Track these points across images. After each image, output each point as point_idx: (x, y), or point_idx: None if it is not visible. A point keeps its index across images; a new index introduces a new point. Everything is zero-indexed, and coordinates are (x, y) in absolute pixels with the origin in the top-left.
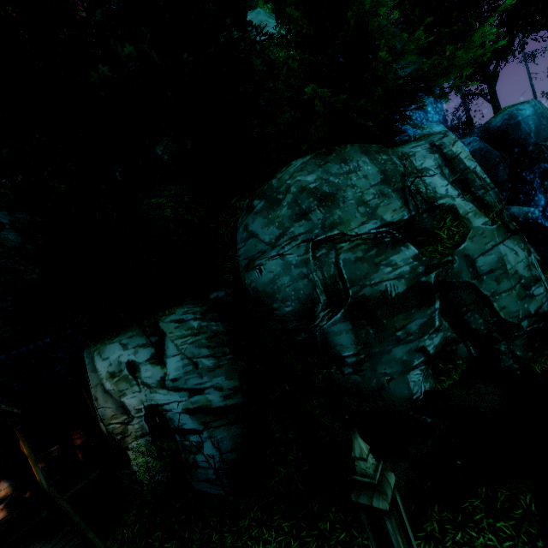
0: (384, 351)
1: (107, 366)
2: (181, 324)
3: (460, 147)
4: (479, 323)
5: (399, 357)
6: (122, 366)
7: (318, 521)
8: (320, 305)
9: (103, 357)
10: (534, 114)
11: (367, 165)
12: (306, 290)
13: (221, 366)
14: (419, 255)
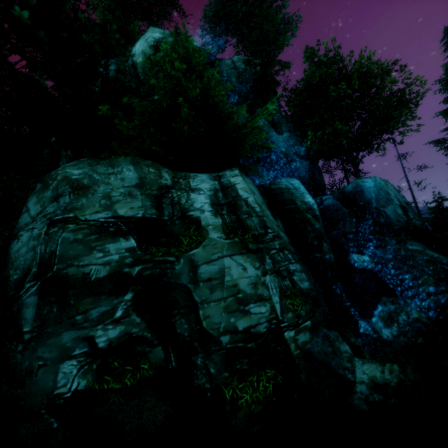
0: (54, 333)
1: None
2: None
3: (239, 180)
4: (184, 328)
5: (64, 342)
6: None
7: None
8: (30, 276)
9: None
10: (375, 186)
11: (130, 172)
12: (29, 261)
13: None
14: (135, 248)
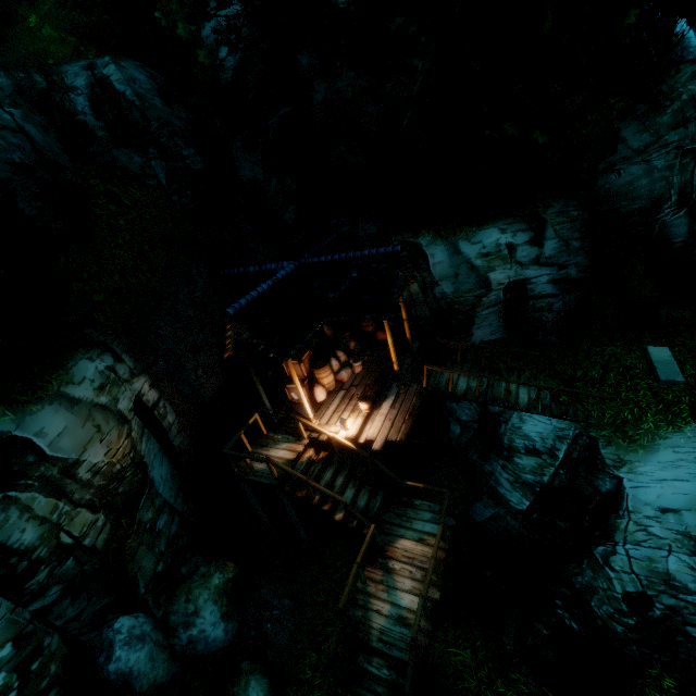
0: None
1: (479, 249)
2: (561, 214)
3: None
4: None
5: None
6: (502, 247)
7: (640, 339)
8: (669, 204)
9: (472, 242)
10: None
11: None
12: (660, 191)
13: (582, 249)
14: None
